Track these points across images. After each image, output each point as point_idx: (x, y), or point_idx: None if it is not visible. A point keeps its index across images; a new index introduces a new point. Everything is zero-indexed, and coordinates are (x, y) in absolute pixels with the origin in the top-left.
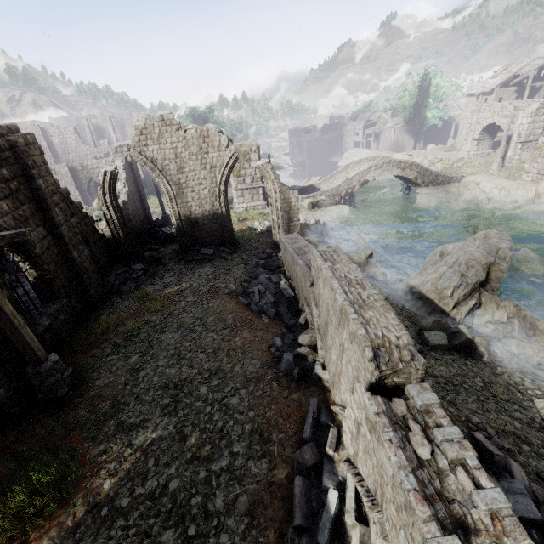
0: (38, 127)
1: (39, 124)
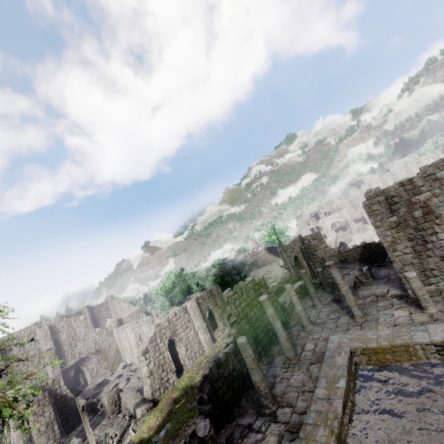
0: (47, 327)
1: (46, 323)
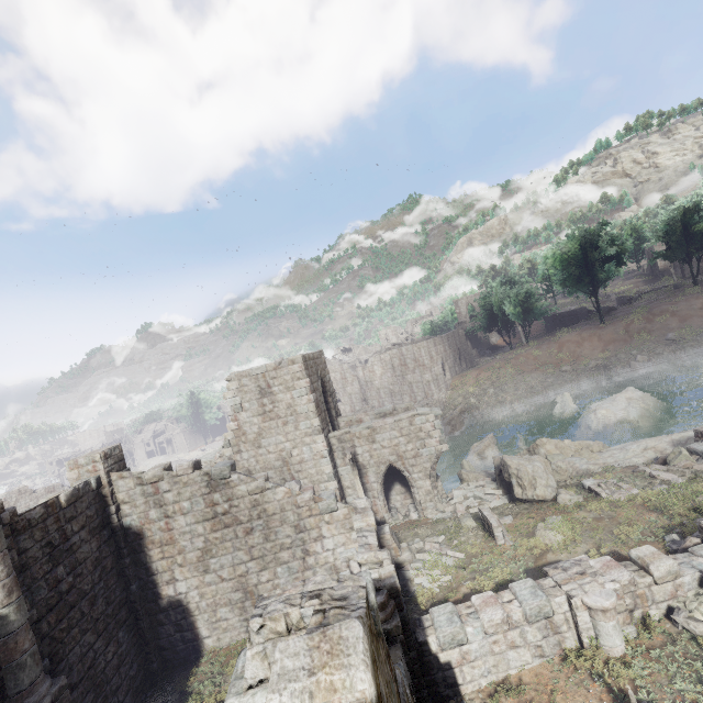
0: None
1: None
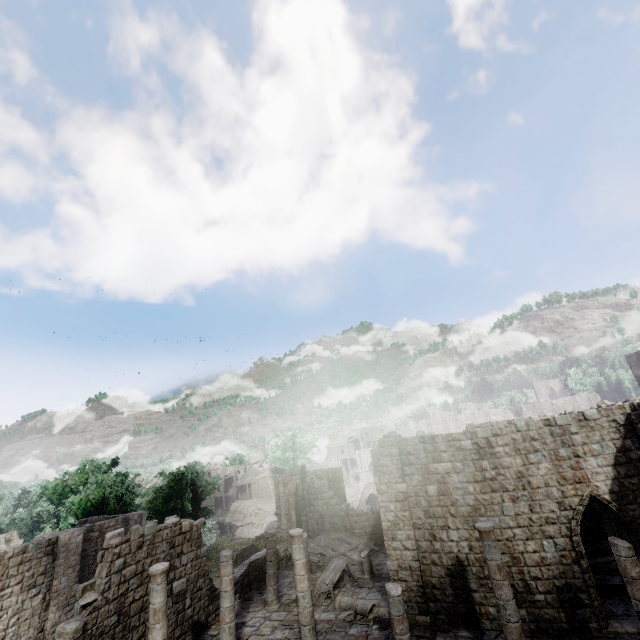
0: None
1: None
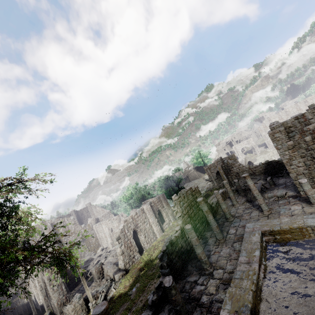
0: (49, 224)
1: (49, 222)
